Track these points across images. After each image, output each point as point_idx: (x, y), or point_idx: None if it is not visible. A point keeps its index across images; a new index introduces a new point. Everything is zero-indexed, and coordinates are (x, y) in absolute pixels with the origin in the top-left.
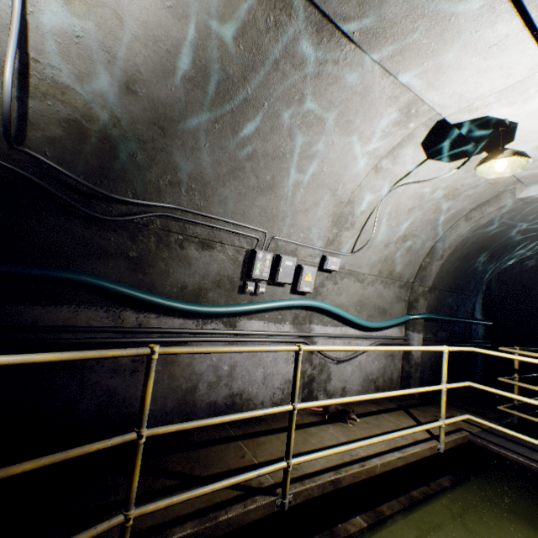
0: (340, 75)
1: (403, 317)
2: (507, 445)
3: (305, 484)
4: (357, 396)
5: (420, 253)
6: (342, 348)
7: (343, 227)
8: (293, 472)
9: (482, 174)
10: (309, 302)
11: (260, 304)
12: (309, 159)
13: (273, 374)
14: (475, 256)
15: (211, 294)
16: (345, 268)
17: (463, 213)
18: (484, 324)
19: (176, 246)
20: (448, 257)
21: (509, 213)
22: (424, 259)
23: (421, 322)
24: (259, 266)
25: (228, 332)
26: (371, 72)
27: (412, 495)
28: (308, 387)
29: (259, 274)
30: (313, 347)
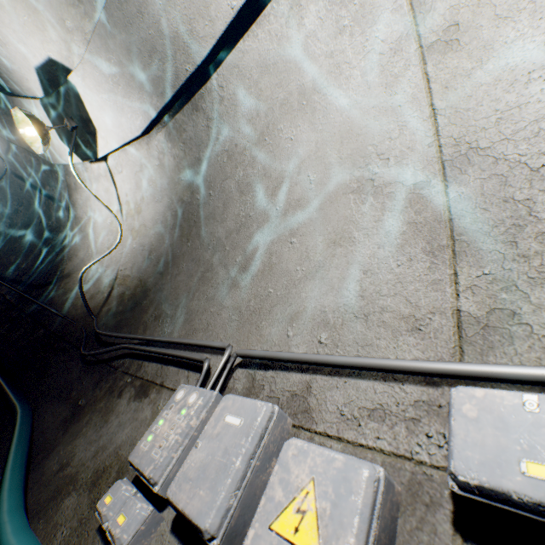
0: (233, 99)
1: None
2: None
3: None
4: None
5: None
6: None
7: (521, 238)
8: None
9: None
10: None
11: None
12: (279, 190)
13: None
14: None
15: (70, 501)
16: None
17: None
18: None
19: (118, 393)
20: None
21: None
22: None
23: None
24: (162, 422)
25: None
26: (244, 55)
27: None
28: None
29: (147, 448)
30: None
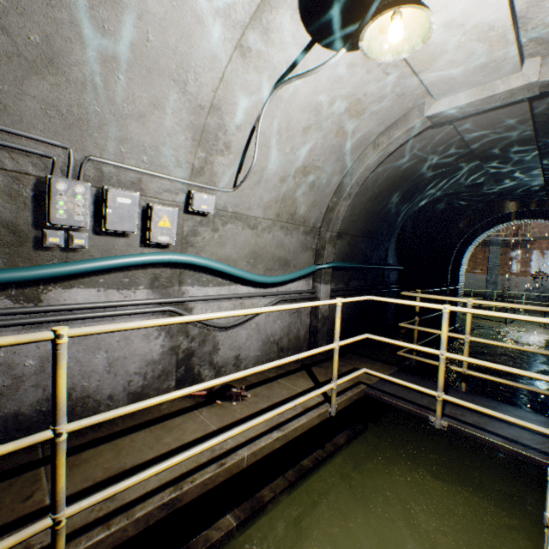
0: None
1: (309, 268)
2: (400, 393)
3: (111, 527)
4: (203, 383)
5: (327, 191)
6: (165, 322)
7: (214, 149)
8: (103, 508)
9: (375, 53)
10: (171, 256)
11: (77, 264)
12: (112, 8)
13: (126, 357)
14: (387, 197)
15: None
16: (227, 210)
17: (371, 139)
18: (396, 269)
19: None
20: (359, 197)
21: (420, 143)
22: (331, 199)
23: (330, 272)
24: (63, 203)
25: (17, 311)
26: None
27: (302, 465)
28: (186, 364)
29: (66, 217)
30: (97, 328)
